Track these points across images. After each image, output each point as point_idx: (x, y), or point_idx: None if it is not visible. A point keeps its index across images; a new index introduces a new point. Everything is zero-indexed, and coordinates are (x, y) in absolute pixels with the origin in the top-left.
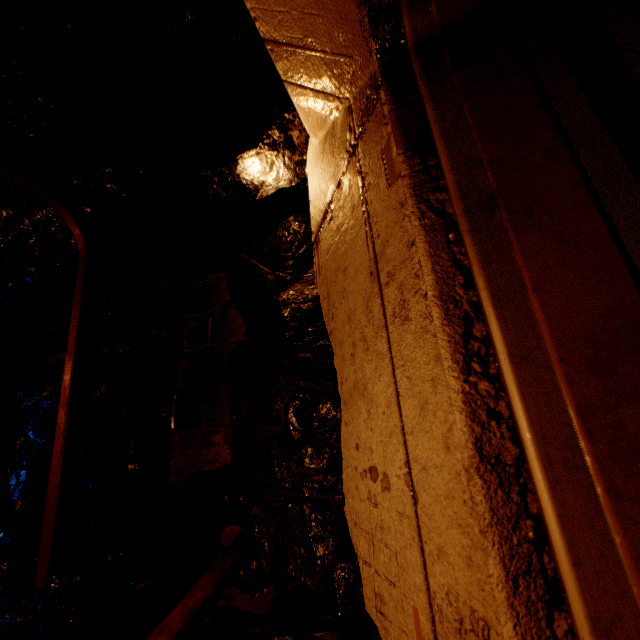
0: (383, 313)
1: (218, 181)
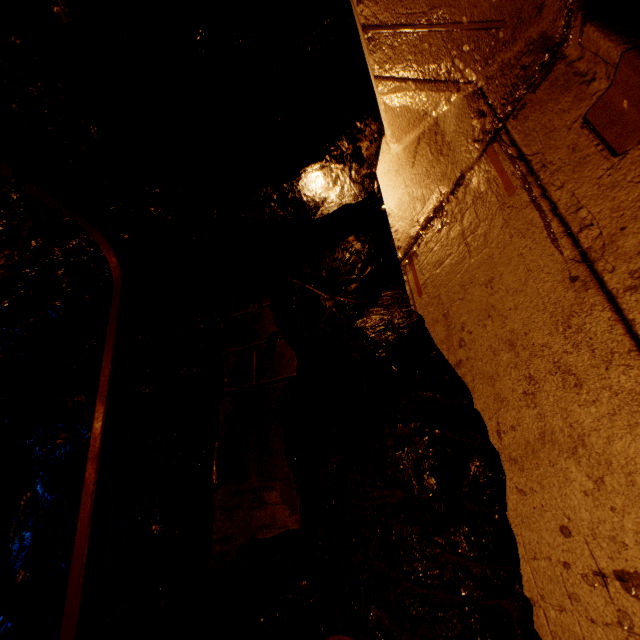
0: (626, 331)
1: (277, 198)
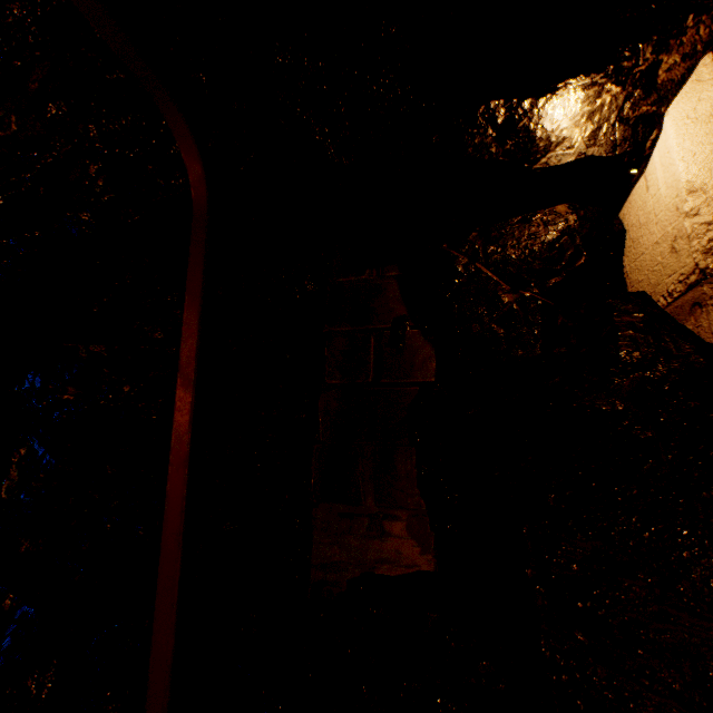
0: None
1: (500, 122)
